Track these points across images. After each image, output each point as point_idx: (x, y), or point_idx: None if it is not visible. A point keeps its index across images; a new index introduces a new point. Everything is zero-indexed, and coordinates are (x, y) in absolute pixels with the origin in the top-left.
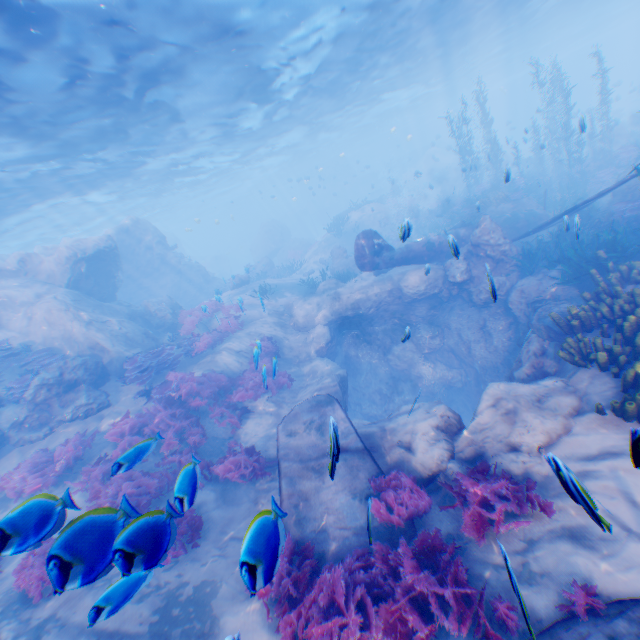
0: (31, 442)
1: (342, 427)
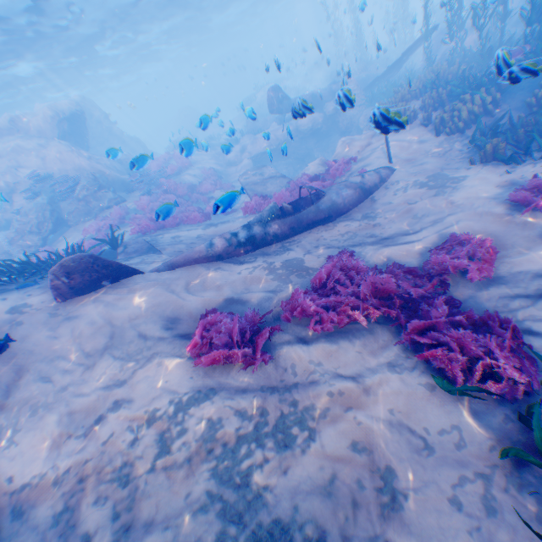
0: (83, 224)
1: (273, 173)
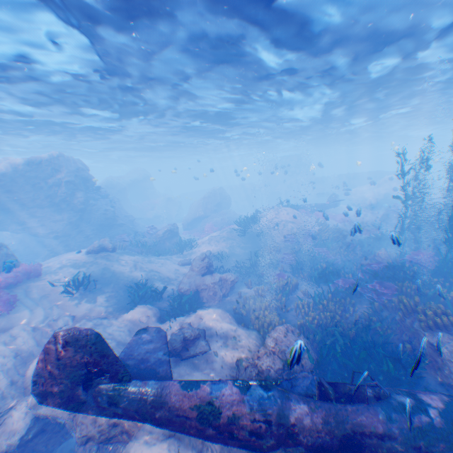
0: None
1: None
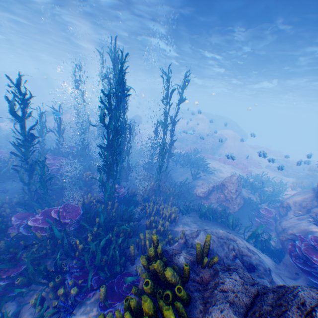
0: None
1: None
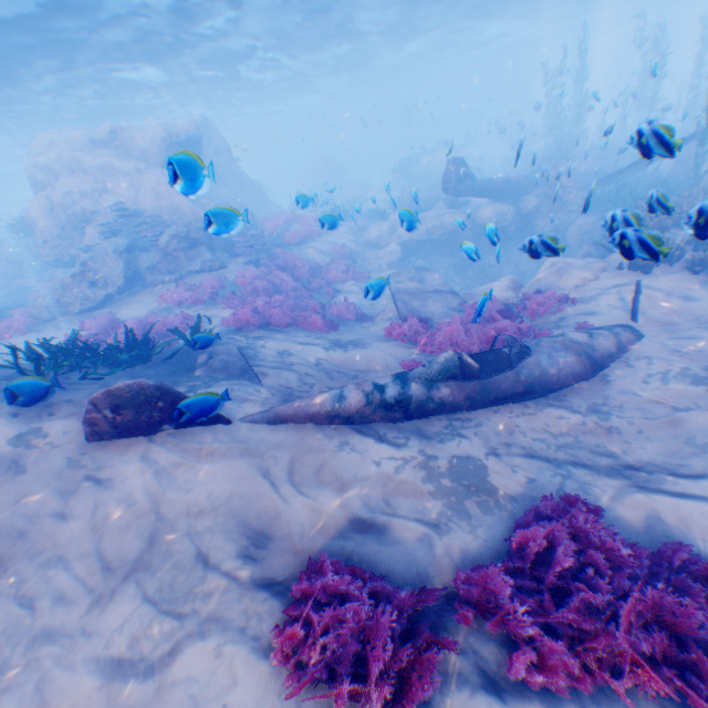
0: (162, 285)
1: (437, 281)
